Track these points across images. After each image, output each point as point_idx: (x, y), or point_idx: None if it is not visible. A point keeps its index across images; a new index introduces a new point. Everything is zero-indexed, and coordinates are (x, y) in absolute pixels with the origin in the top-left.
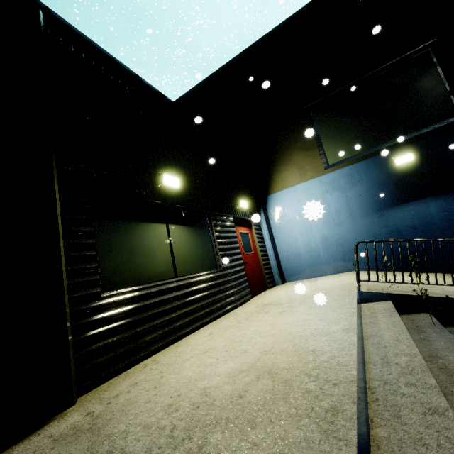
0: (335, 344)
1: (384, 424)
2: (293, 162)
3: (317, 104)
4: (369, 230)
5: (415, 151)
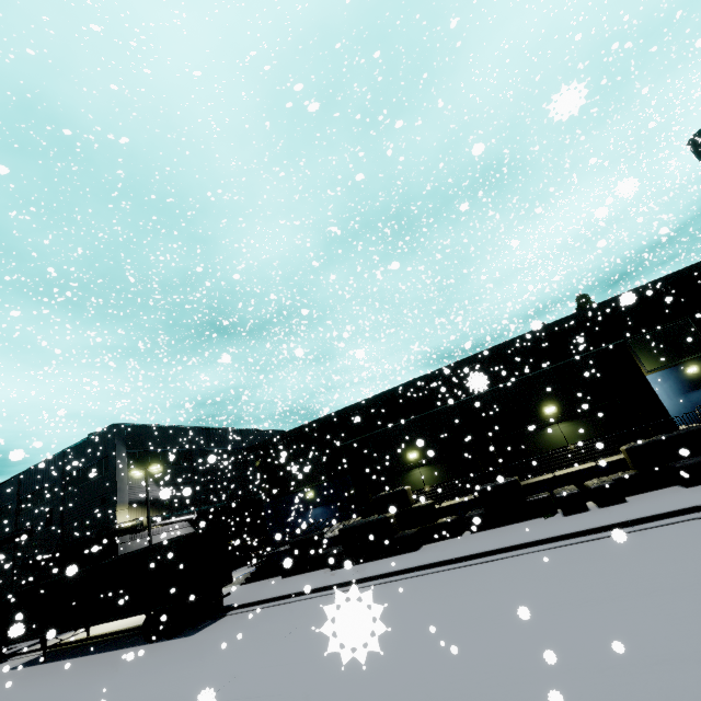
0: None
1: None
2: None
3: (632, 338)
4: (681, 404)
5: (694, 365)
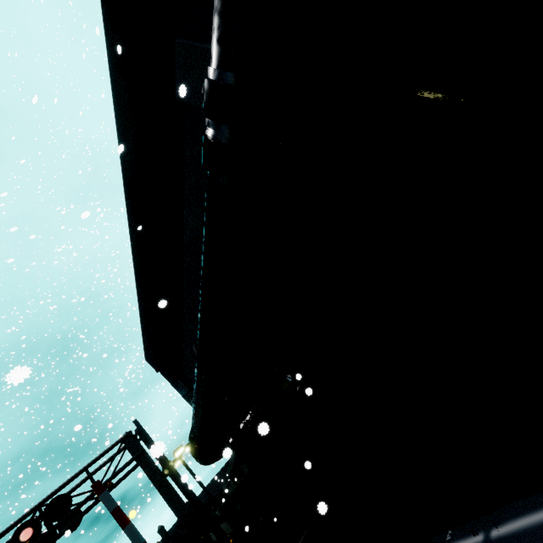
0: None
1: None
2: None
3: None
4: None
5: None
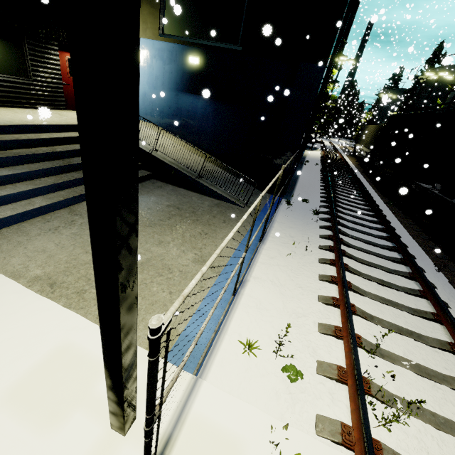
0: (21, 123)
1: (2, 136)
2: (141, 12)
3: None
4: (168, 102)
5: (208, 58)
